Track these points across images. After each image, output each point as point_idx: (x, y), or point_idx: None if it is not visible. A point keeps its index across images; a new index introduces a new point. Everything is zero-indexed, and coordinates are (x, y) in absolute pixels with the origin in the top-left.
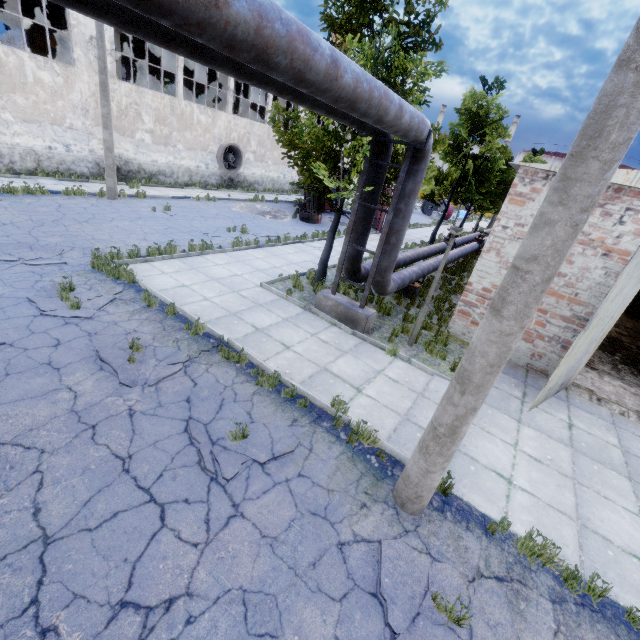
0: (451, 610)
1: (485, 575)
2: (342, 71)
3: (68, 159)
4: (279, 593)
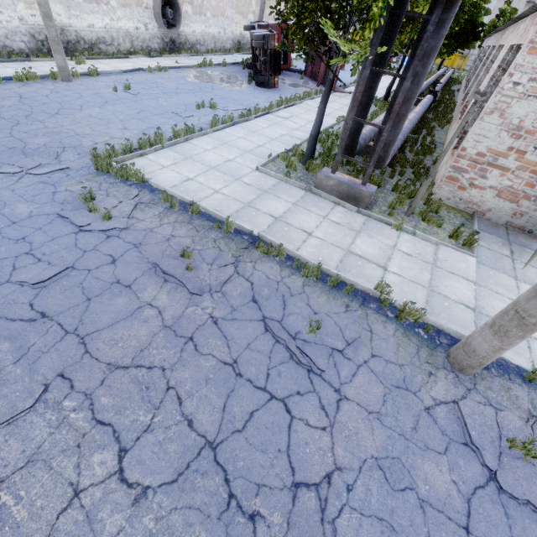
0: (529, 449)
1: (535, 415)
2: None
3: None
4: (401, 456)
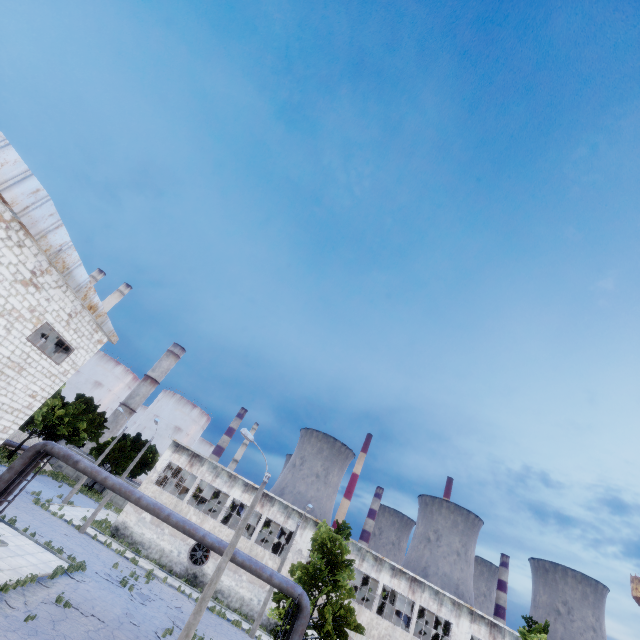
0: None
1: None
2: (237, 557)
3: (256, 609)
4: None
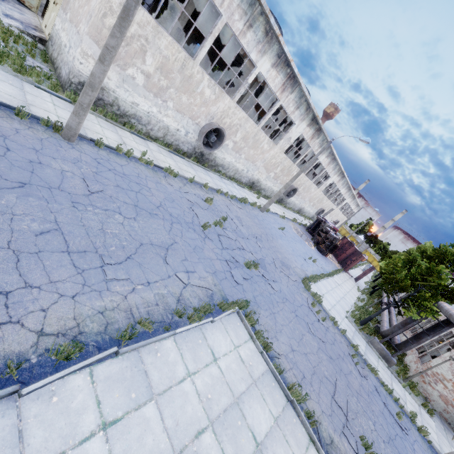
0: None
1: None
2: None
3: (243, 175)
4: None
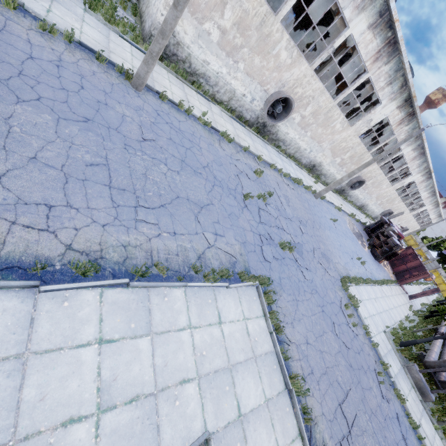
0: None
1: None
2: None
3: (305, 155)
4: None
